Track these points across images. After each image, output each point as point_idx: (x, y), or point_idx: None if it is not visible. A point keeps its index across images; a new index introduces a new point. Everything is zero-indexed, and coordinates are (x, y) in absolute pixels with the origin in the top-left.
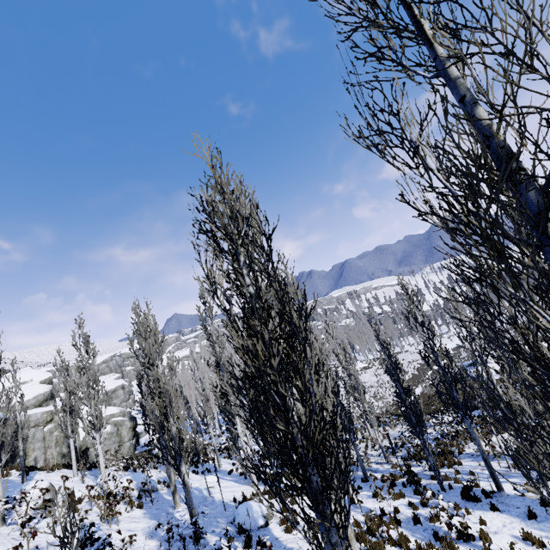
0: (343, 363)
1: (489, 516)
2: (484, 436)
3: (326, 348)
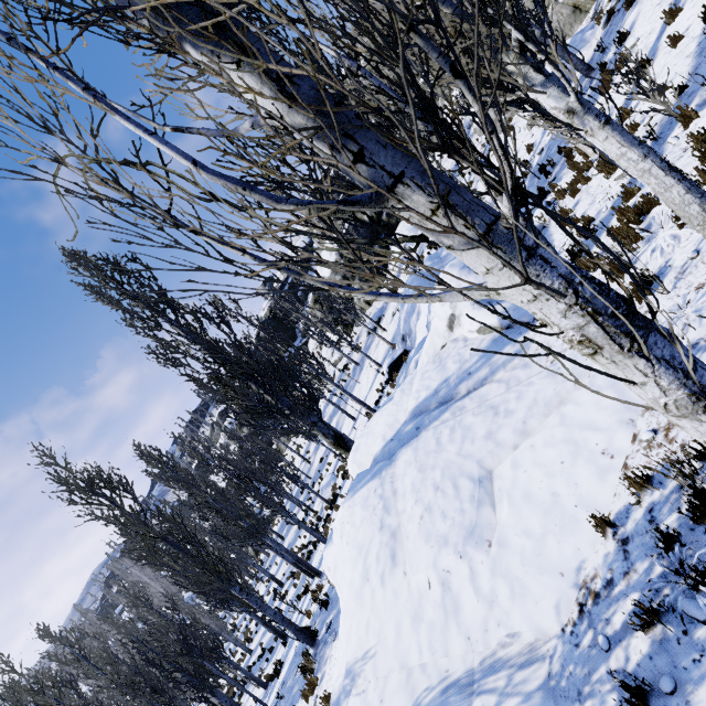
0: None
1: None
2: None
3: None
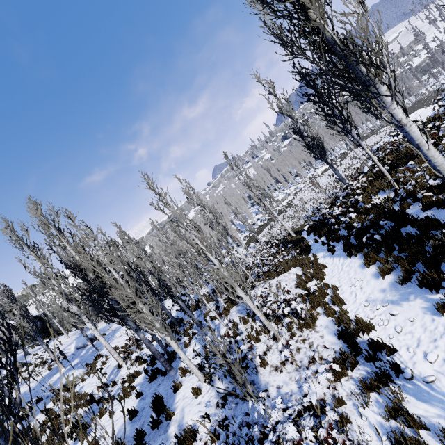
0: (209, 217)
1: (131, 402)
2: (272, 277)
3: (118, 244)
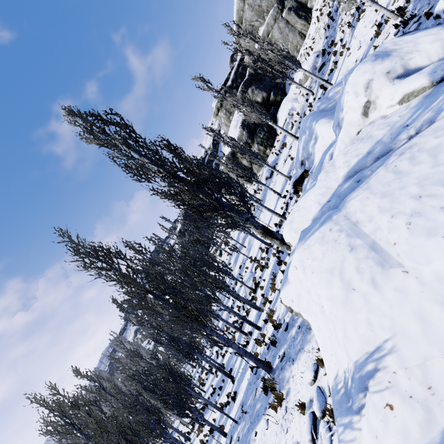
0: None
1: None
2: None
3: None
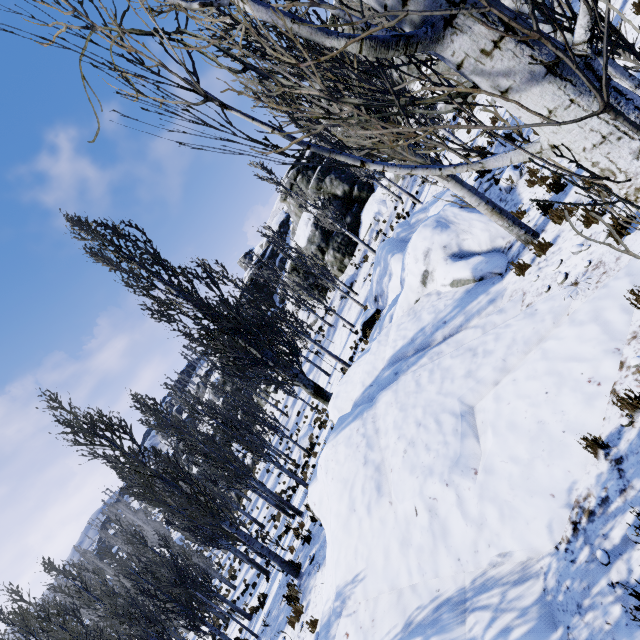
0: None
1: None
2: None
3: None
